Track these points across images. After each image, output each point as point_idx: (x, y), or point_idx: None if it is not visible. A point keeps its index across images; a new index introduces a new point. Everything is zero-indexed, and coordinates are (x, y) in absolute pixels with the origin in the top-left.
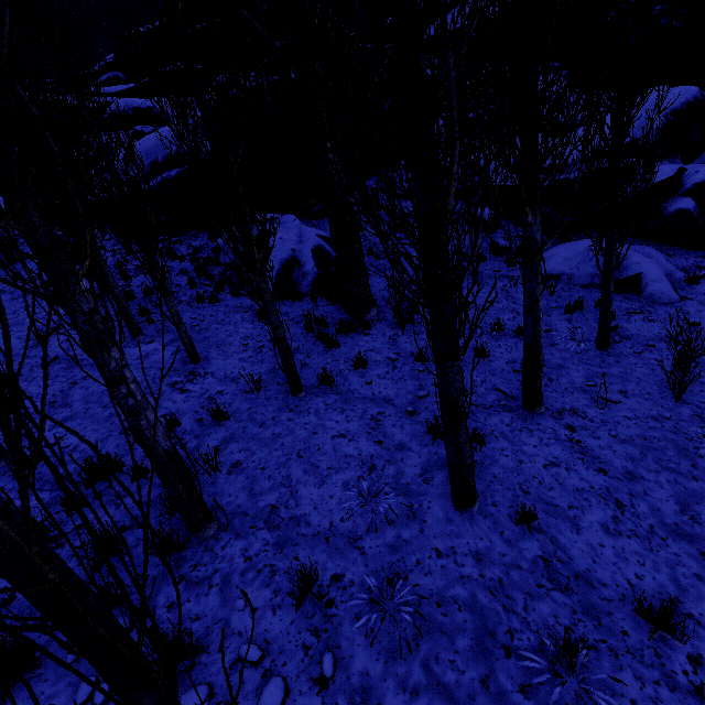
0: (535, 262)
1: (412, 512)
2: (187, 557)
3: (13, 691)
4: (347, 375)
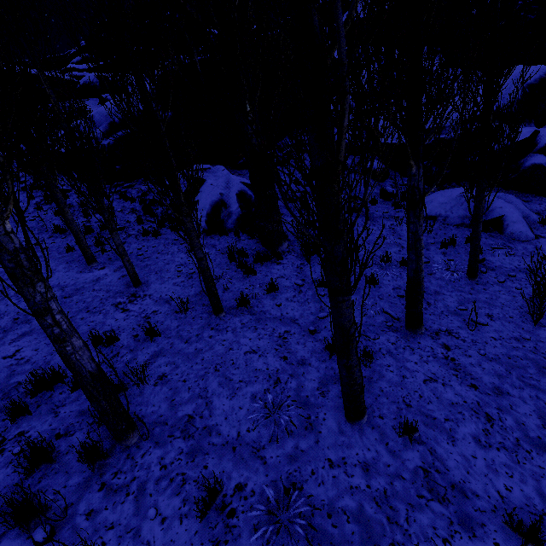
0: (418, 207)
1: (309, 423)
2: (110, 465)
3: None
4: (261, 298)
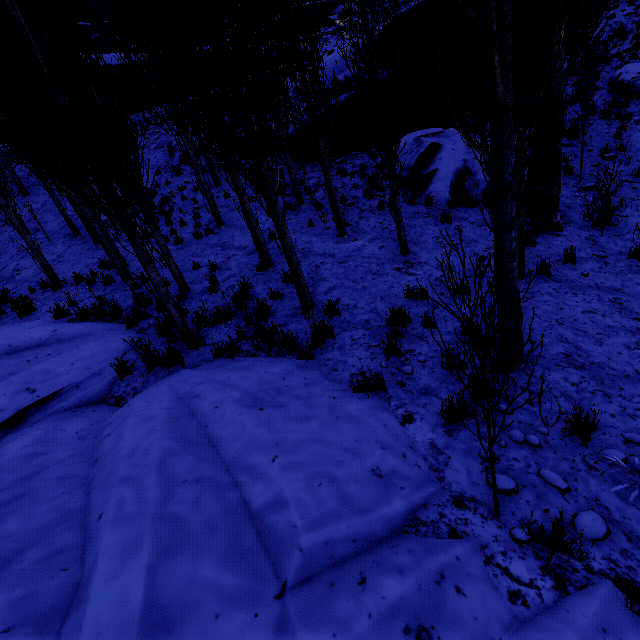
0: None
1: None
2: (515, 378)
3: (463, 428)
4: (557, 268)
